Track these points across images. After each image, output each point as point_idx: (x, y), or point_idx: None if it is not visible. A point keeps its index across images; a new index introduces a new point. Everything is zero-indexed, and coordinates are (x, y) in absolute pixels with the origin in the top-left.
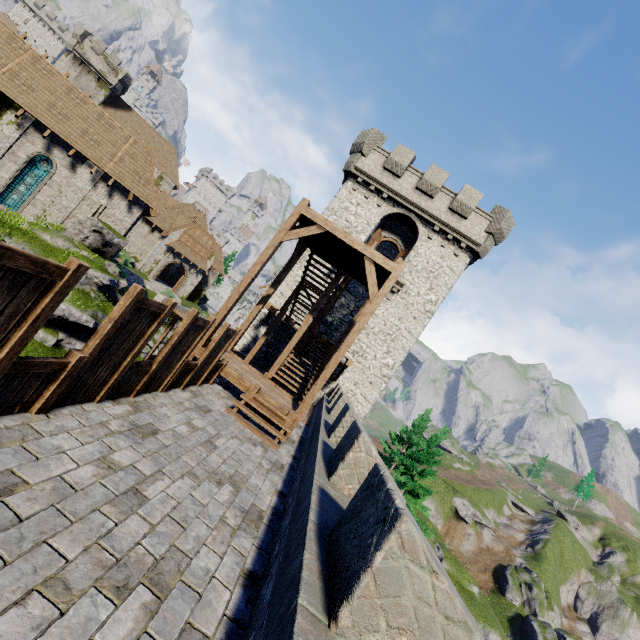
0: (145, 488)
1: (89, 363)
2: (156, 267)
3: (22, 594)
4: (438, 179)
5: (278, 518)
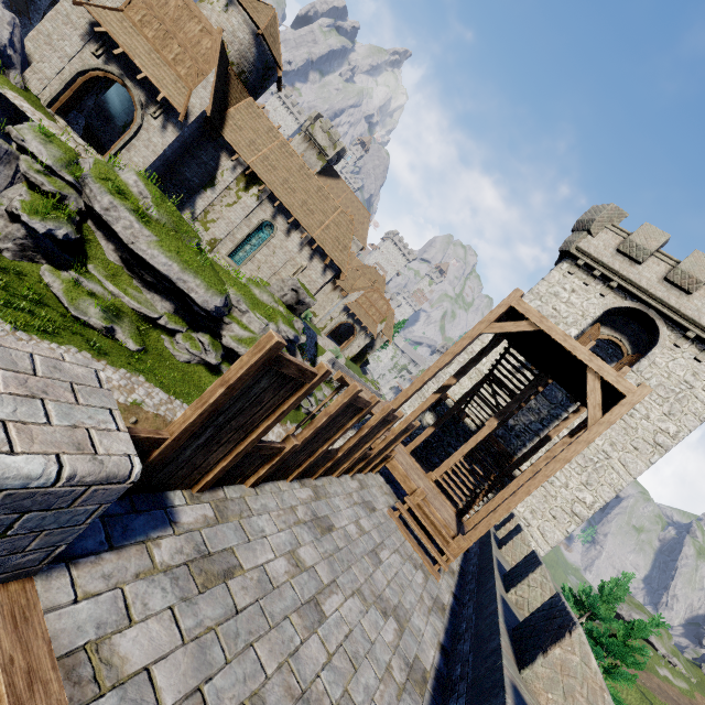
0: (322, 600)
1: (298, 449)
2: (330, 324)
3: (235, 704)
4: (703, 270)
5: (442, 687)
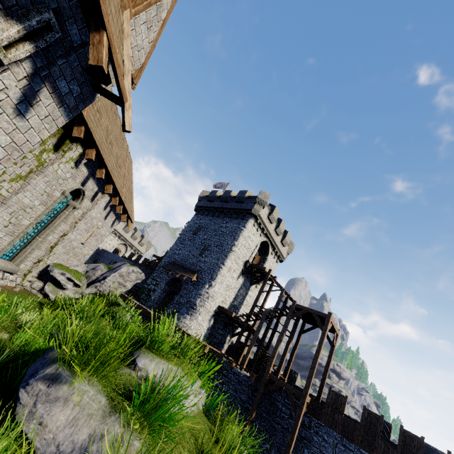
0: None
1: None
2: None
3: None
4: (283, 228)
5: None
